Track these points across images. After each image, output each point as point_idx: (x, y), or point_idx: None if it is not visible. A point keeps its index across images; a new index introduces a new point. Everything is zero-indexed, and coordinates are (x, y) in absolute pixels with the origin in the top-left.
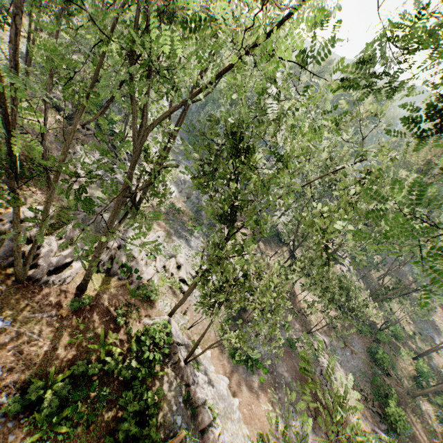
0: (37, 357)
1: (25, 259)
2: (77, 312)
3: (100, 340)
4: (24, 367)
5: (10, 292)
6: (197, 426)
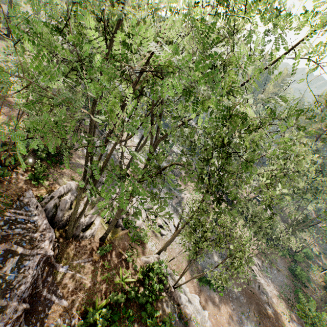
0: (86, 291)
1: (73, 224)
2: (102, 256)
3: (120, 275)
4: (79, 298)
5: (62, 246)
6: None
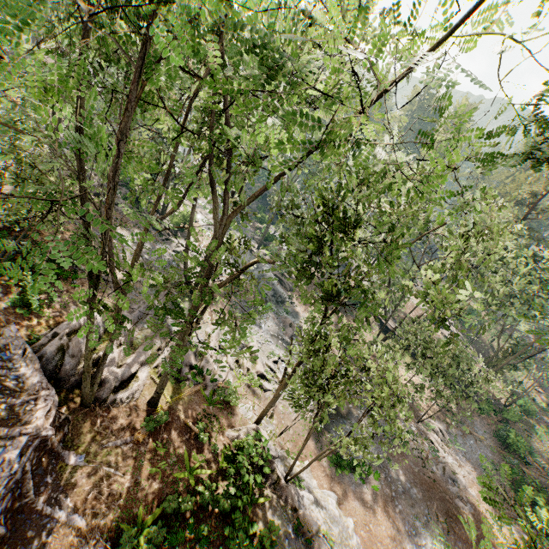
0: (120, 497)
1: (92, 378)
2: (153, 434)
3: (185, 465)
4: (108, 511)
5: (76, 420)
6: None
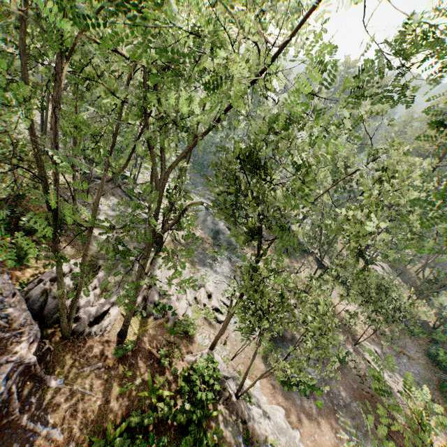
0: (92, 413)
1: (69, 314)
2: (122, 360)
3: (149, 385)
4: (82, 425)
5: (57, 350)
6: None
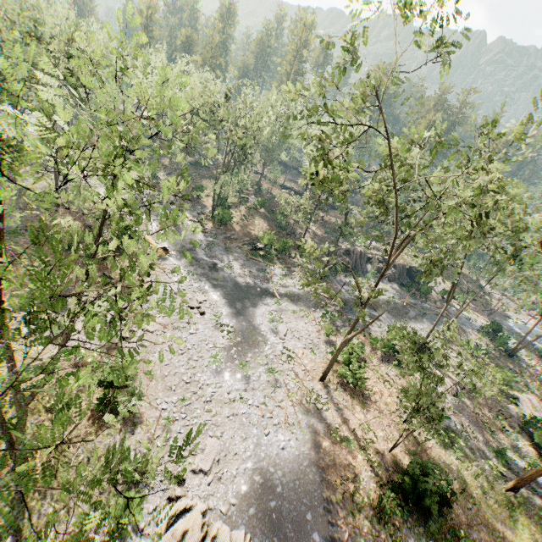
0: None
1: None
2: None
3: None
4: None
5: None
6: None
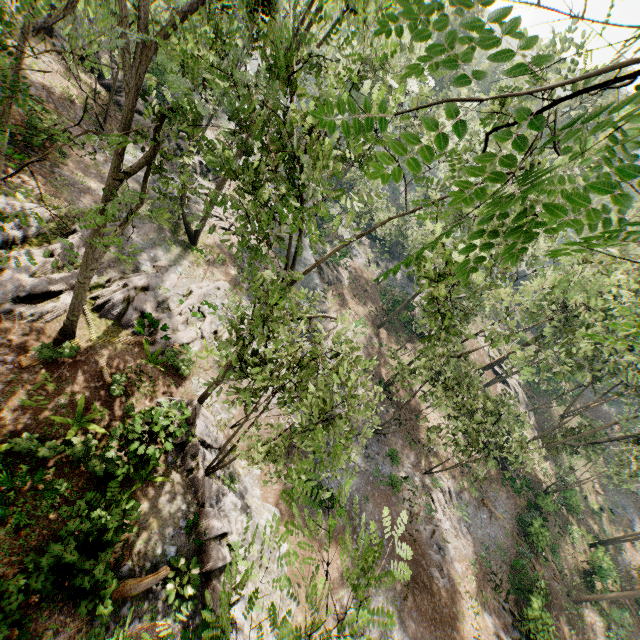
0: None
1: None
2: (50, 365)
3: (76, 412)
4: None
5: None
6: (200, 568)
